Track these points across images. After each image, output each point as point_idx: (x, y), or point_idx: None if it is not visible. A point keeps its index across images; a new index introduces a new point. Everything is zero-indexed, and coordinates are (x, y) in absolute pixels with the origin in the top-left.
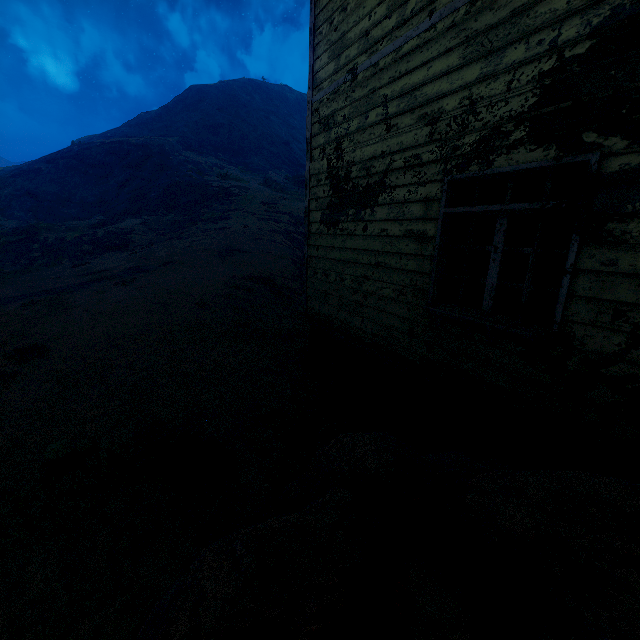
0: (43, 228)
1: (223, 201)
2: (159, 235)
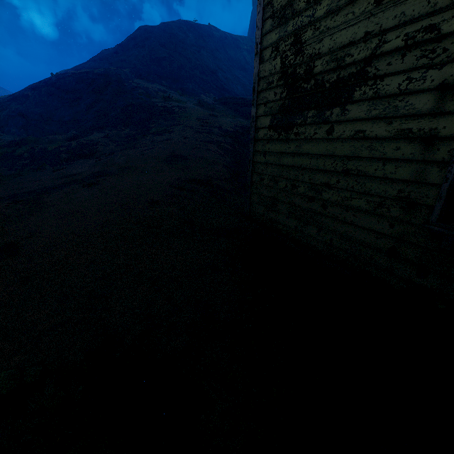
0: (31, 141)
1: (167, 118)
2: (118, 145)
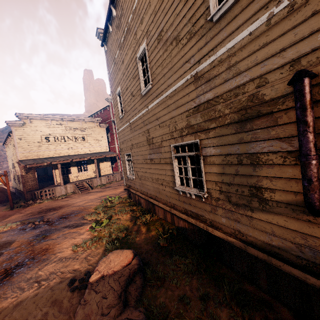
0: None
1: None
2: None
